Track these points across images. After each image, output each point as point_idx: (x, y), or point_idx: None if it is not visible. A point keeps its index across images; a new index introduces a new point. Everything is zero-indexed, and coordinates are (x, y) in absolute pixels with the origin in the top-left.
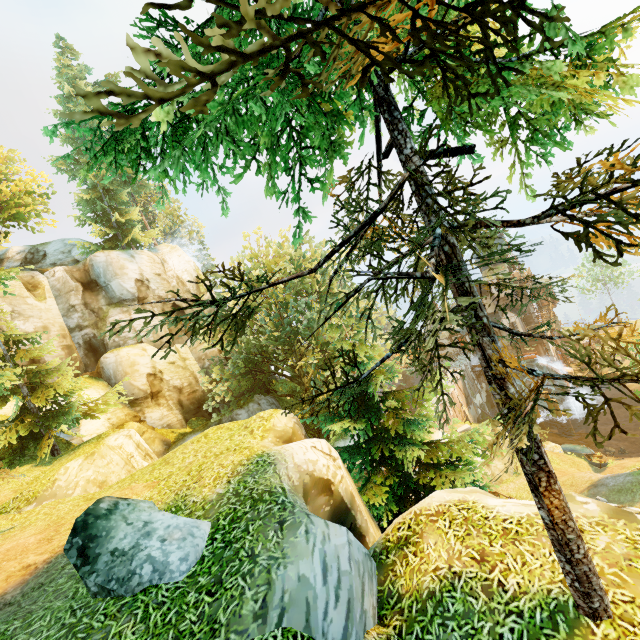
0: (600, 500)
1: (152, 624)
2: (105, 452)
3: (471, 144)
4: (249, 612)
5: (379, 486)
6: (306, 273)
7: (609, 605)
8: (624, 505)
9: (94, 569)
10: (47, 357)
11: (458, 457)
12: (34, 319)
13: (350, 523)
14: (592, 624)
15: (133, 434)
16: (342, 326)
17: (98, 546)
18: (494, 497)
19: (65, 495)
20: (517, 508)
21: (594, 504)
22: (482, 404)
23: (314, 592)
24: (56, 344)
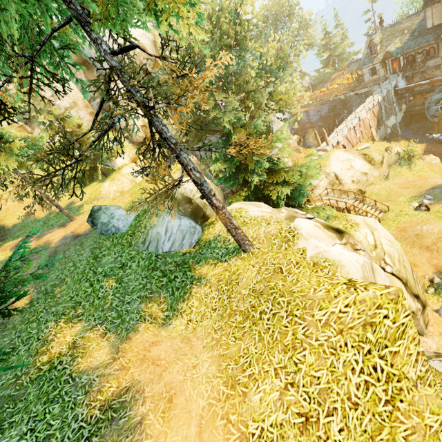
0: (426, 198)
1: (114, 243)
2: (119, 178)
3: (130, 44)
4: (140, 242)
5: (239, 195)
6: (88, 132)
7: (250, 249)
8: (441, 201)
9: (97, 227)
10: (84, 122)
11: (291, 179)
12: (66, 98)
13: (202, 214)
14: (243, 253)
15: (134, 166)
16: (257, 76)
17: (97, 221)
18: (257, 207)
19: (107, 197)
20: (257, 213)
21: (285, 213)
22: (395, 124)
23: (161, 238)
24: (85, 113)
